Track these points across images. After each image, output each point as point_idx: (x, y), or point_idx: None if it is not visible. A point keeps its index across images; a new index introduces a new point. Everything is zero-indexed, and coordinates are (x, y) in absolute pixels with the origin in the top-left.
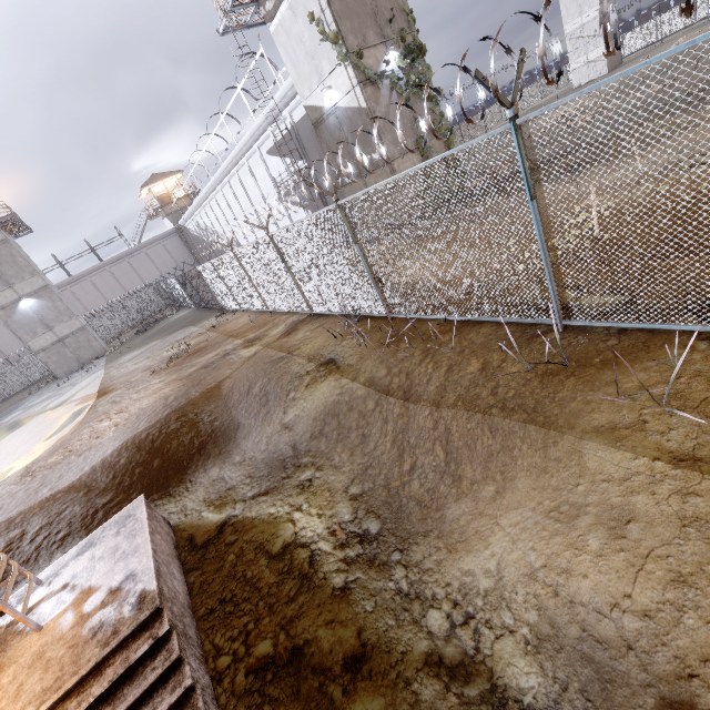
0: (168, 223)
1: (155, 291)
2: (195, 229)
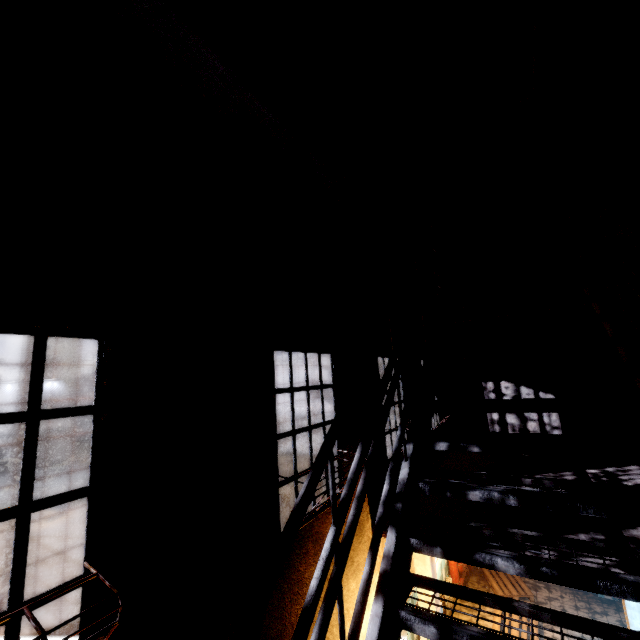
0: None
1: None
2: None
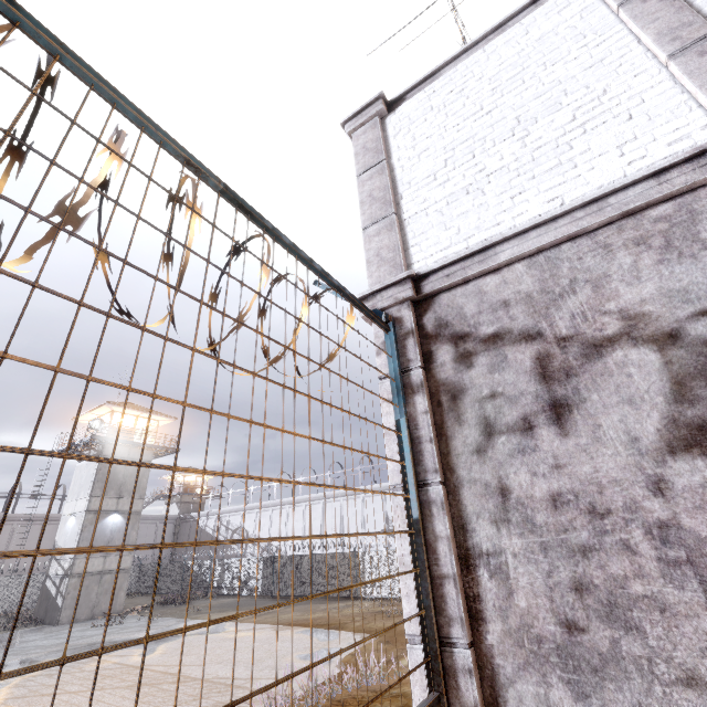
0: (170, 508)
1: (139, 568)
2: (215, 525)
